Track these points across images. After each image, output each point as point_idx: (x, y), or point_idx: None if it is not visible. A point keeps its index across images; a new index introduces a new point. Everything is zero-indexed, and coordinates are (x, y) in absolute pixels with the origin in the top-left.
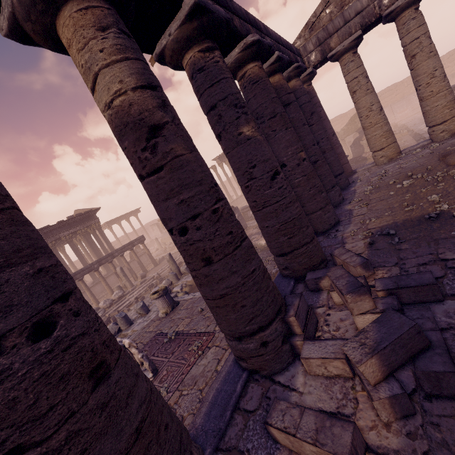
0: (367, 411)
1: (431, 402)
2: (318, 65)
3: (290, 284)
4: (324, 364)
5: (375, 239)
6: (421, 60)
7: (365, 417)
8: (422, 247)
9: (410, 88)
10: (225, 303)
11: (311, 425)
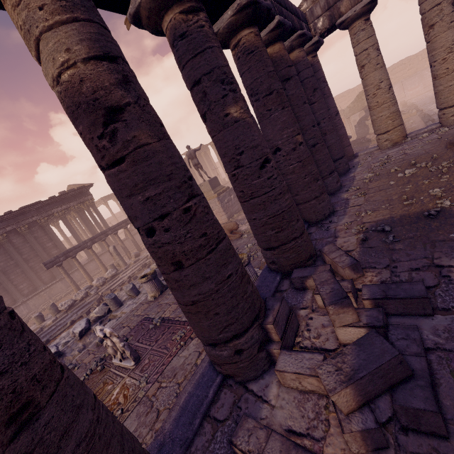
0: (338, 437)
1: (406, 436)
2: (325, 33)
3: (276, 279)
4: (299, 379)
5: (369, 236)
6: (440, 30)
7: (335, 444)
8: (417, 249)
9: (424, 62)
10: (197, 310)
11: (275, 453)
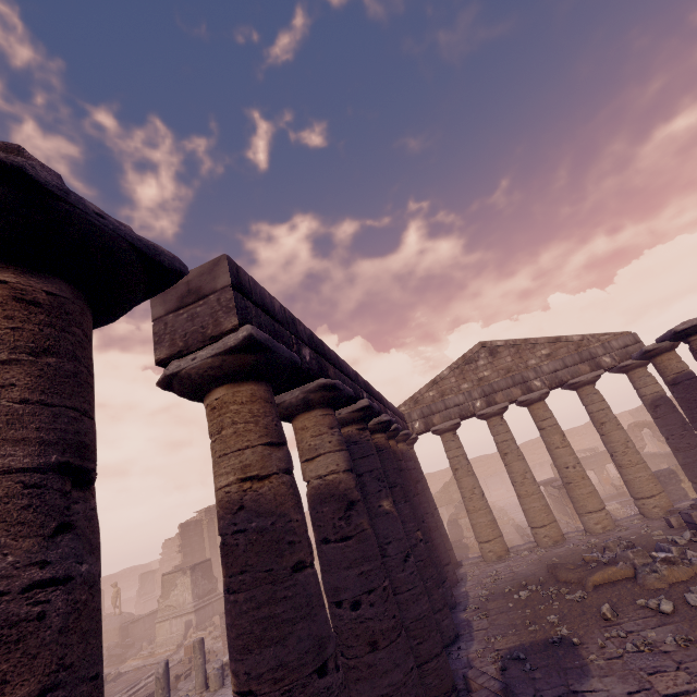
0: None
1: None
2: (420, 433)
3: None
4: None
5: (507, 664)
6: (513, 459)
7: None
8: (554, 677)
9: (502, 464)
10: None
11: None
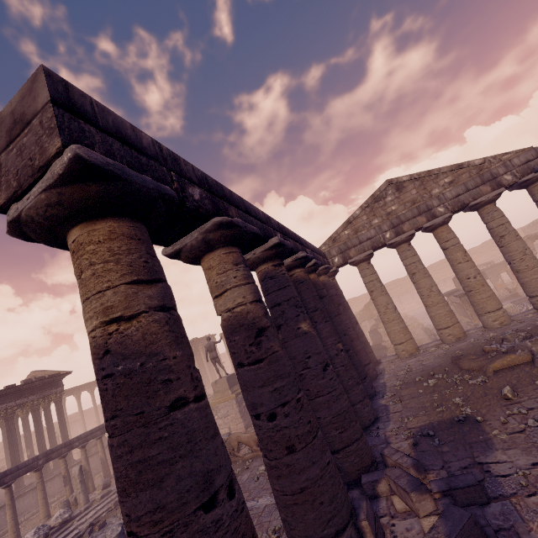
0: None
1: None
2: (340, 266)
3: None
4: None
5: (418, 440)
6: (420, 277)
7: None
8: (460, 450)
9: (412, 284)
10: (305, 499)
11: None
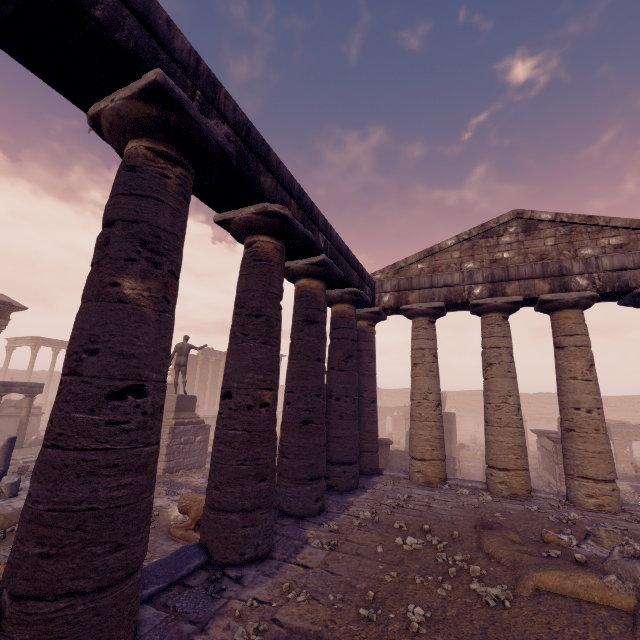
0: None
1: None
2: (389, 310)
3: None
4: None
5: None
6: (497, 374)
7: None
8: None
9: None
10: None
11: None
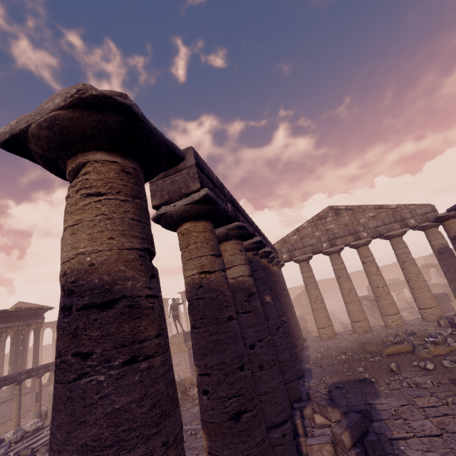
0: None
1: None
2: (286, 261)
3: None
4: (320, 448)
5: (331, 390)
6: (344, 280)
7: None
8: (359, 396)
9: (334, 286)
10: (266, 398)
11: None
